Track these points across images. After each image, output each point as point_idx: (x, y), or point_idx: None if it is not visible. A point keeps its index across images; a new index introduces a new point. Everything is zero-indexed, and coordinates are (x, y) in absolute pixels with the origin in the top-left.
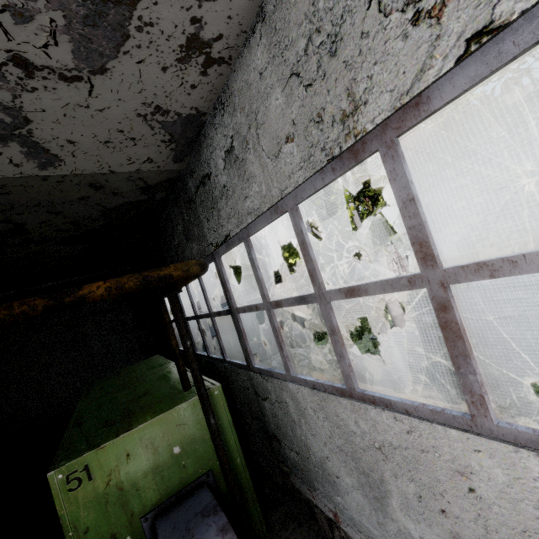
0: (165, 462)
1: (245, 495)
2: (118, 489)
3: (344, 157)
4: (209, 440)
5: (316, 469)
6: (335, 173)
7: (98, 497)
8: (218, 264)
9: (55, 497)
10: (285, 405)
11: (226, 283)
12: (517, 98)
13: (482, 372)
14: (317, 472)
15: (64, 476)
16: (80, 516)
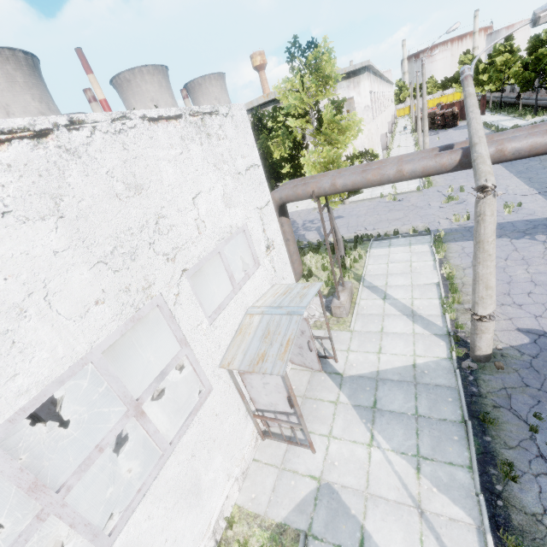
0: None
1: None
2: None
3: None
4: None
5: None
6: None
7: None
8: None
9: None
10: None
11: None
12: (265, 100)
13: None
14: None
15: None
16: None
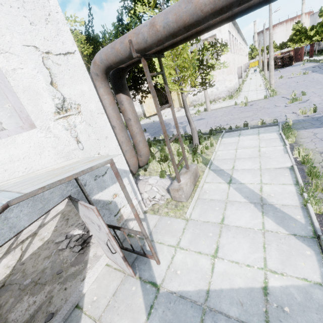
0: None
1: None
2: None
3: (1, 107)
4: None
5: None
6: (2, 109)
7: None
8: None
9: None
10: None
11: None
12: None
13: None
14: None
15: None
16: None
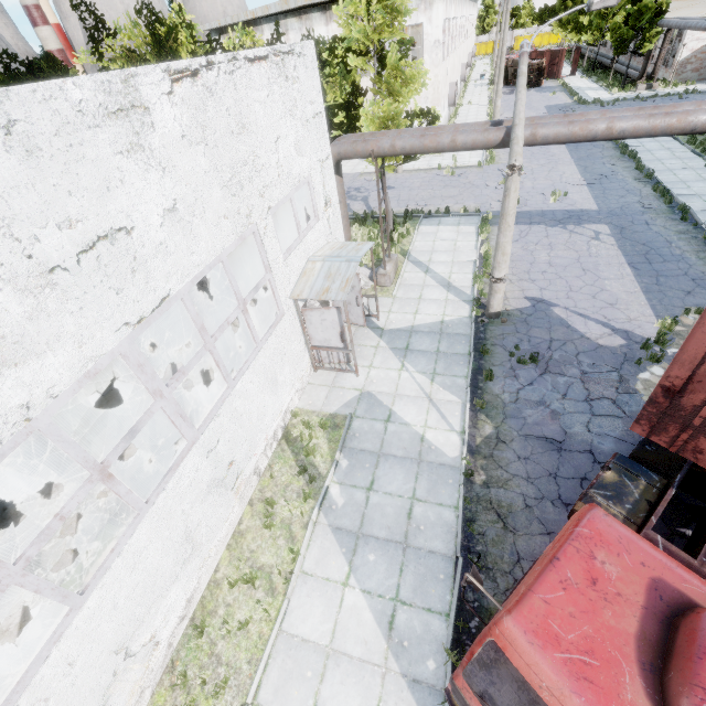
0: None
1: None
2: None
3: None
4: None
5: None
6: None
7: None
8: None
9: None
10: None
11: None
12: (307, 3)
13: None
14: None
15: None
16: None
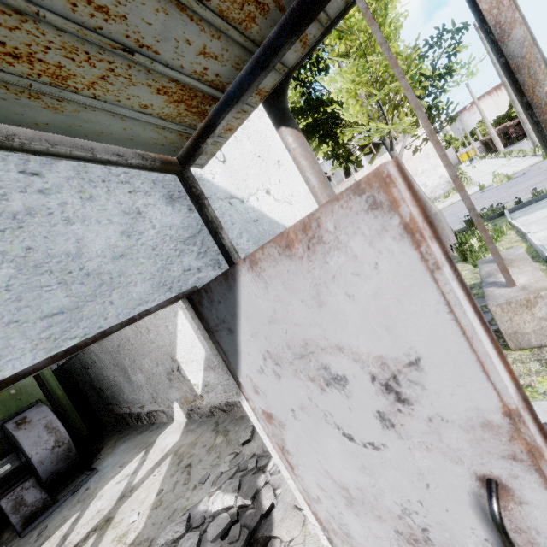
0: (5, 398)
1: (67, 410)
2: None
3: None
4: (37, 384)
5: (115, 389)
6: None
7: None
8: None
9: None
10: (95, 362)
11: None
12: None
13: None
14: (116, 390)
15: None
16: None
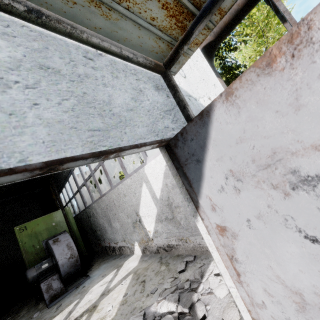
0: (50, 227)
1: (78, 239)
2: (35, 233)
3: None
4: (65, 222)
5: (103, 230)
6: None
7: (29, 234)
8: (72, 174)
9: (16, 233)
10: (94, 214)
11: (75, 180)
12: None
13: (111, 178)
14: (103, 231)
15: (19, 228)
16: (23, 239)
